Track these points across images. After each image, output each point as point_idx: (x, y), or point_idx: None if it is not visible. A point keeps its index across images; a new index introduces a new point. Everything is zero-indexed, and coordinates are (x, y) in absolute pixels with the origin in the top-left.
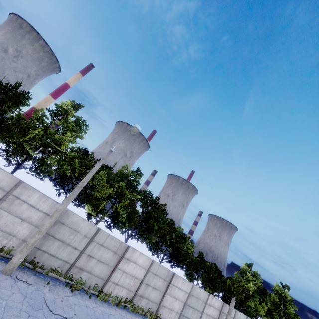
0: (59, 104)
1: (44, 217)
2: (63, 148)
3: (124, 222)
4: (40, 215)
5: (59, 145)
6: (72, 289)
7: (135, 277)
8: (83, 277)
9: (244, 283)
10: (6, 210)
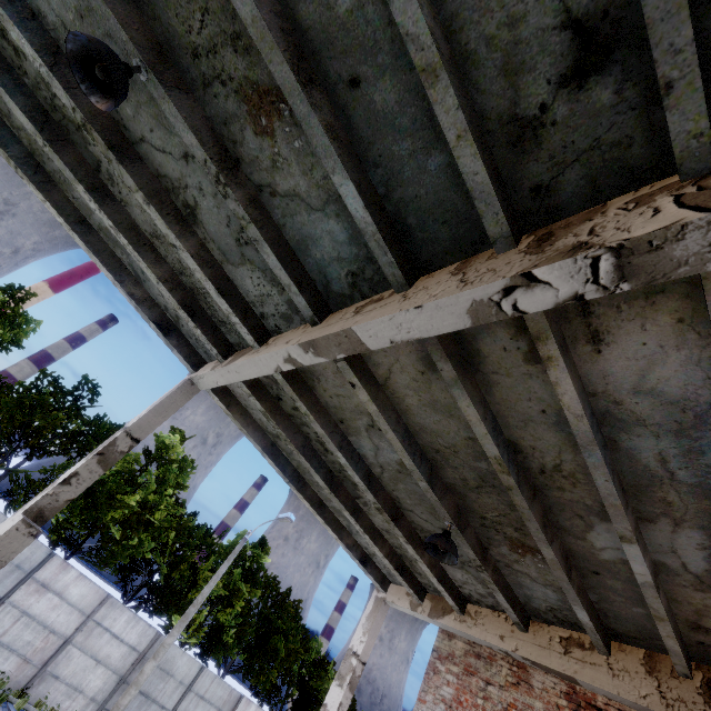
0: (160, 438)
1: (128, 654)
2: (158, 516)
3: (231, 644)
4: (123, 651)
5: (149, 509)
6: None
7: None
8: None
9: None
10: (80, 646)
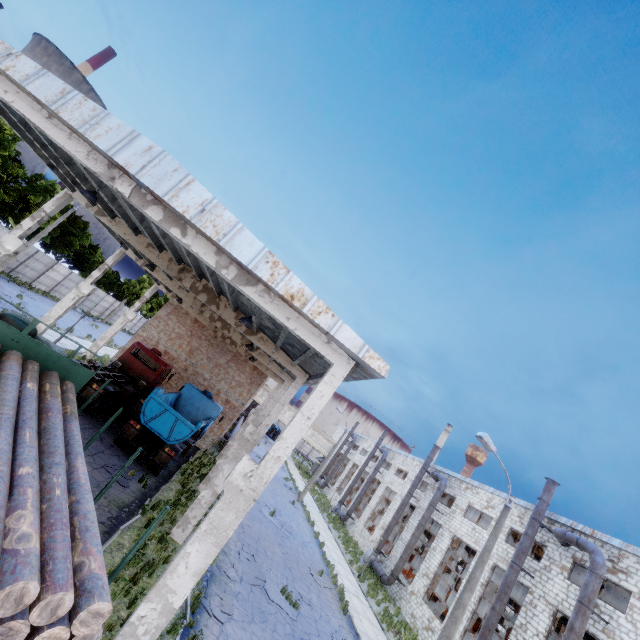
0: None
1: None
2: None
3: (45, 237)
4: None
5: None
6: (20, 285)
7: (55, 281)
8: (19, 277)
9: (139, 290)
10: None
